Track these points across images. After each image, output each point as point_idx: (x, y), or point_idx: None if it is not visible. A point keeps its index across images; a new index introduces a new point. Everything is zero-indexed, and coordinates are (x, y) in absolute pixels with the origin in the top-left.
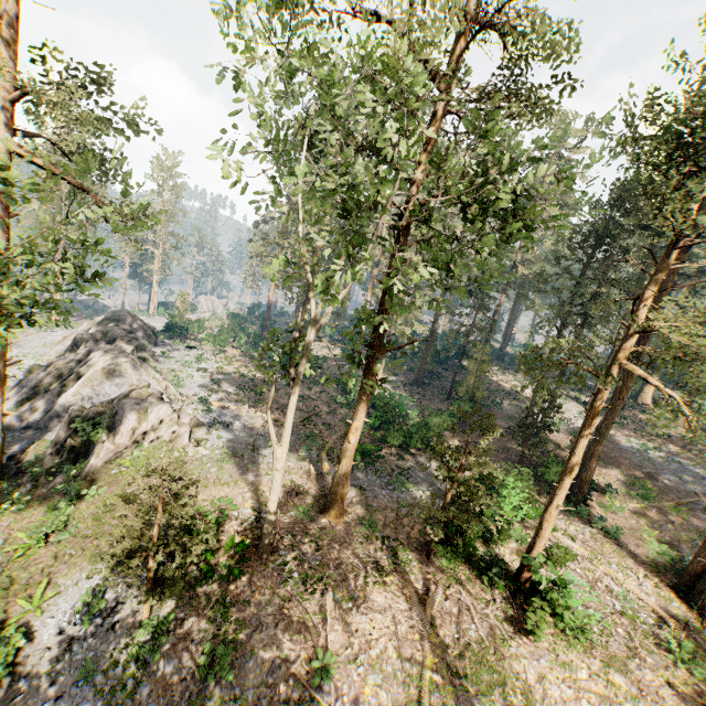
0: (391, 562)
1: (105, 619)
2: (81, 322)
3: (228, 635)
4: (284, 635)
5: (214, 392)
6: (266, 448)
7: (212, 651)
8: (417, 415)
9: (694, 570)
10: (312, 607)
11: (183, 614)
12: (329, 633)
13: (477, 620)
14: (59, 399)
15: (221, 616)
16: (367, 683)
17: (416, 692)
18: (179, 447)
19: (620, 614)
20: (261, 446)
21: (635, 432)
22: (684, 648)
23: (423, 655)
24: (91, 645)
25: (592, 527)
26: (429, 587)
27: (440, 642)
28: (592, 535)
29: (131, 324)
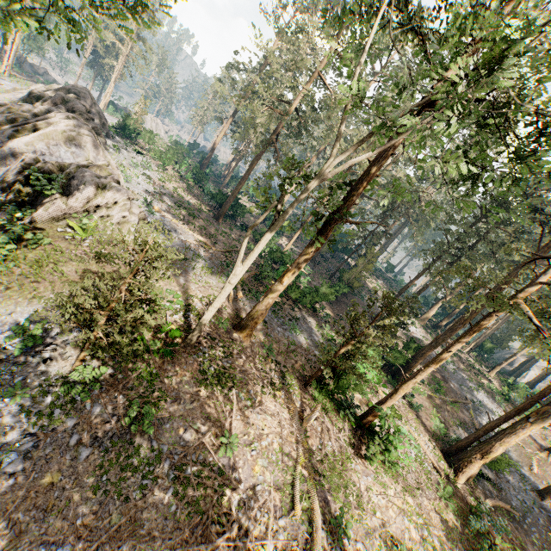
0: (280, 381)
1: (37, 353)
2: (31, 83)
3: (152, 399)
4: (197, 412)
5: (156, 198)
6: (195, 262)
7: (137, 408)
8: (306, 282)
9: (462, 446)
10: (222, 397)
11: (113, 371)
12: (234, 421)
13: (333, 440)
14: (9, 142)
15: (148, 382)
16: (257, 464)
17: (291, 479)
18: (124, 231)
19: (414, 460)
20: (191, 259)
21: (442, 348)
22: (447, 490)
23: (297, 454)
24: (20, 371)
25: (404, 399)
26: (304, 407)
27: (310, 449)
28: (403, 404)
29: (89, 106)
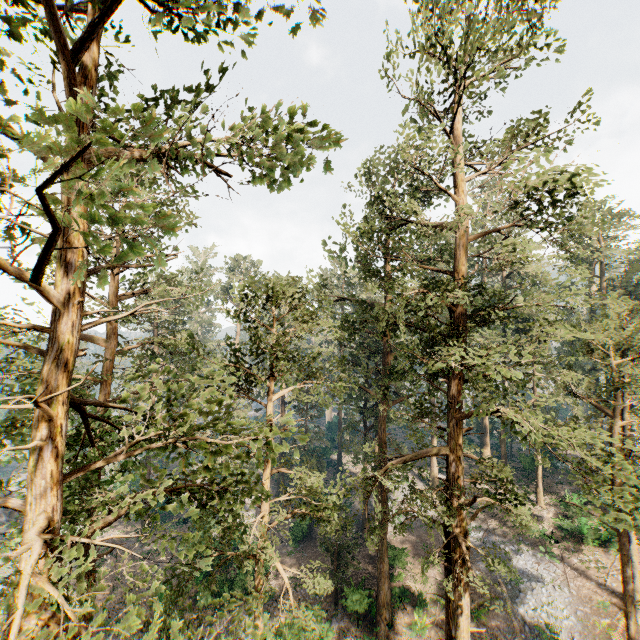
0: None
1: None
2: None
3: None
4: None
5: None
6: None
7: None
8: None
9: None
10: None
11: None
12: None
13: None
14: None
15: None
16: None
17: None
18: None
19: None
20: None
21: None
22: None
23: None
24: None
25: None
26: None
27: None
28: None
29: None
